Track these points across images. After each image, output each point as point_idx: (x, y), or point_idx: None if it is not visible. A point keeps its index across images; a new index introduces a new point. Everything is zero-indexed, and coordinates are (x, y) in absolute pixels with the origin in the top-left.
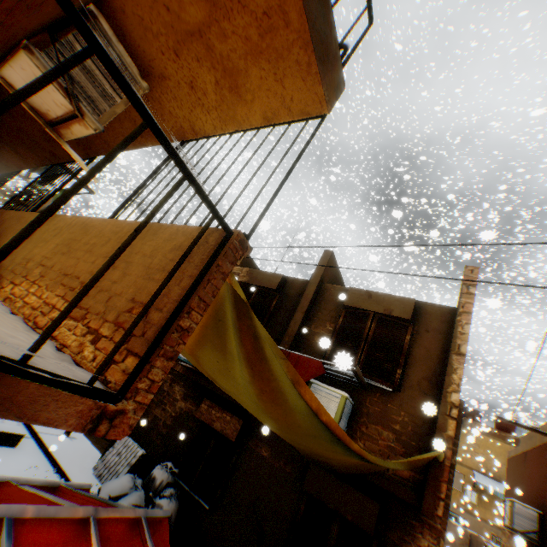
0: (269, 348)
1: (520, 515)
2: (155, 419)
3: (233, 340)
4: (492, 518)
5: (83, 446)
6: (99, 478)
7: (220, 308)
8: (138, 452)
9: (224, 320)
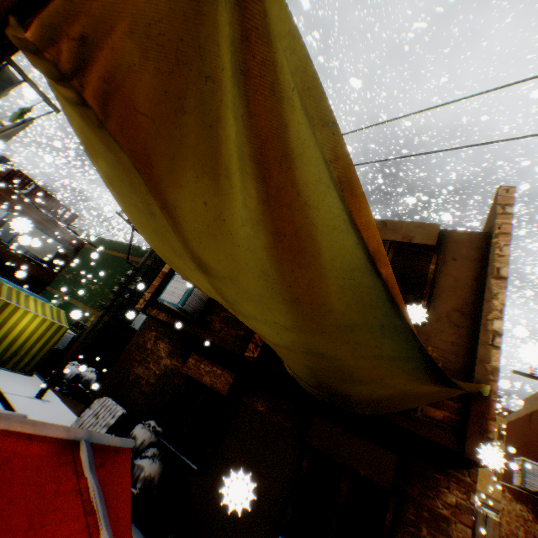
0: (300, 116)
1: (533, 475)
2: (137, 378)
3: (232, 126)
4: (480, 486)
5: (57, 409)
6: None
7: (207, 37)
8: (118, 412)
9: (215, 75)
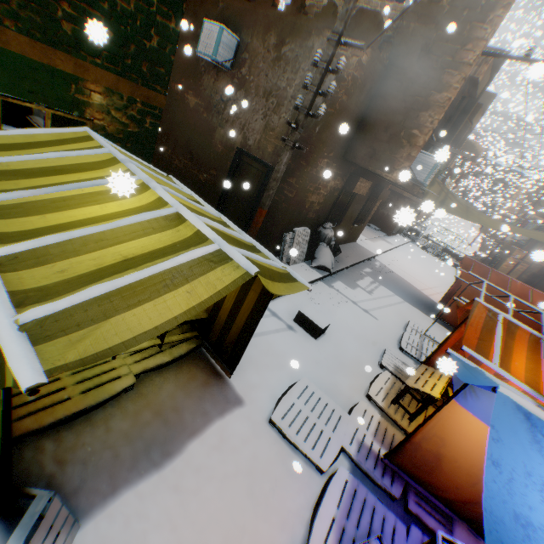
0: None
1: None
2: (311, 205)
3: None
4: None
5: None
6: (295, 264)
7: None
8: (309, 232)
9: None
